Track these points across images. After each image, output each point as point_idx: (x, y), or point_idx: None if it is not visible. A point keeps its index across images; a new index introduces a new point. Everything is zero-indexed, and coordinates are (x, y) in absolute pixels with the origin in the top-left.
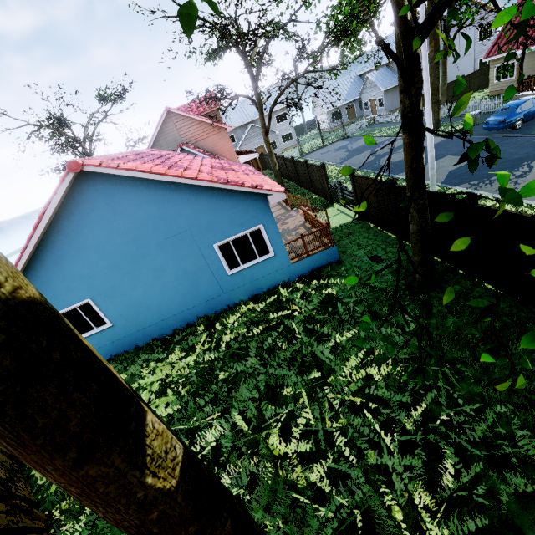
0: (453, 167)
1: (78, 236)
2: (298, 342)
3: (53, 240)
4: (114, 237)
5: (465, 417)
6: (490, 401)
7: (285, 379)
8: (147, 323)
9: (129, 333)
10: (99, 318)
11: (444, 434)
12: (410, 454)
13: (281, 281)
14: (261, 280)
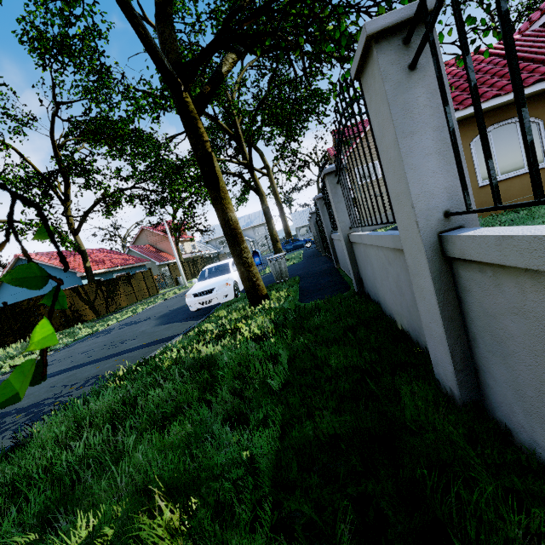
0: None
1: None
2: None
3: None
4: None
5: None
6: None
7: None
8: None
9: None
10: None
11: None
12: None
13: None
14: None
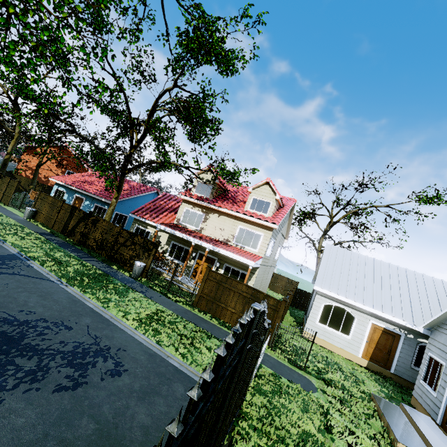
0: None
1: None
2: None
3: None
4: None
5: None
6: None
7: None
8: None
9: None
10: None
11: None
12: None
13: None
14: None
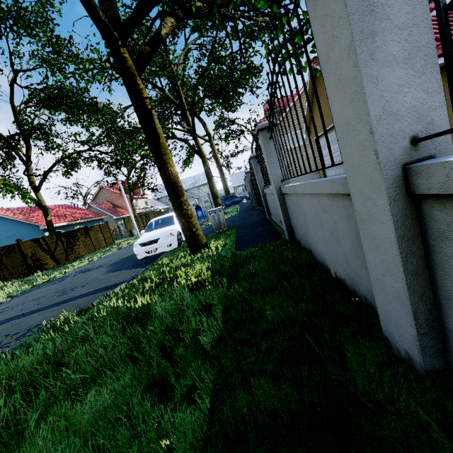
0: None
1: None
2: None
3: None
4: None
5: None
6: None
7: None
8: None
9: None
10: None
11: None
12: None
13: None
14: None
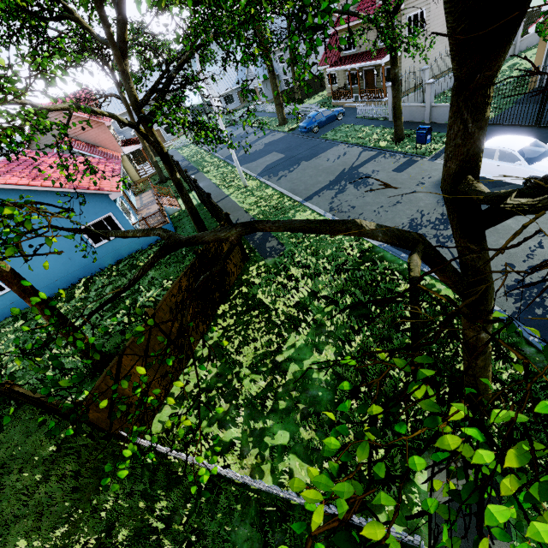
0: (270, 162)
1: None
2: None
3: None
4: None
5: None
6: None
7: (121, 298)
8: (39, 286)
9: None
10: None
11: None
12: None
13: (136, 249)
14: (121, 249)
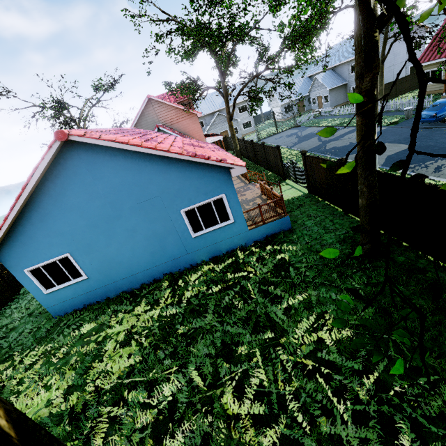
0: (391, 152)
1: (61, 197)
2: (252, 302)
3: (39, 200)
4: (93, 200)
5: (418, 389)
6: (443, 374)
7: (240, 338)
8: (118, 277)
9: (101, 286)
10: (76, 270)
11: (397, 405)
12: (363, 424)
13: (239, 245)
14: (221, 243)
